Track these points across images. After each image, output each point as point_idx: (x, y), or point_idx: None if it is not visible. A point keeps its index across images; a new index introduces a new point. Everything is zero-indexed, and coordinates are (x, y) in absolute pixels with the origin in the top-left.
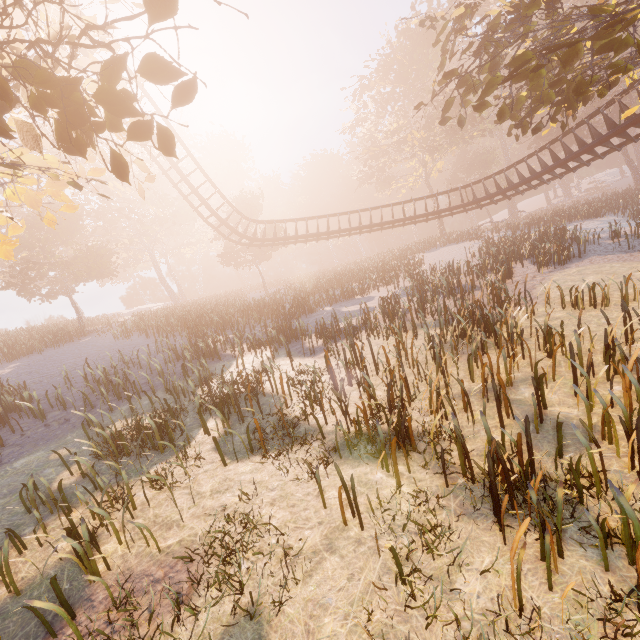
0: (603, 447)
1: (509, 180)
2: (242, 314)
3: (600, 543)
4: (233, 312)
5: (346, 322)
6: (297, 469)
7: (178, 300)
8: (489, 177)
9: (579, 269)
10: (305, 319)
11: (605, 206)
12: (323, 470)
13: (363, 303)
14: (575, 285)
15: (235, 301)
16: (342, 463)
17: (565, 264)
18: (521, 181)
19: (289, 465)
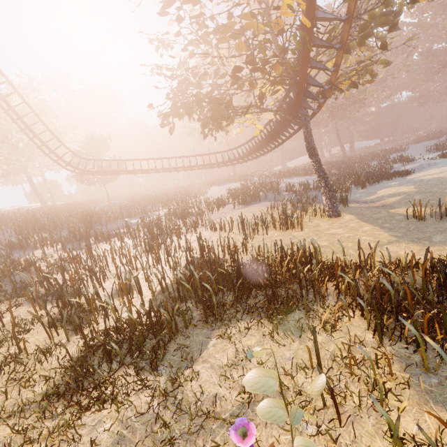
0: (129, 296)
1: (243, 152)
2: (70, 219)
3: (62, 327)
4: (59, 218)
5: (102, 231)
6: (4, 309)
7: (46, 204)
8: (235, 148)
9: (248, 209)
10: (104, 226)
11: (311, 170)
12: (15, 309)
13: (145, 218)
14: (234, 218)
15: (77, 209)
16: (28, 306)
17: (249, 205)
18: (246, 154)
19: (3, 307)
